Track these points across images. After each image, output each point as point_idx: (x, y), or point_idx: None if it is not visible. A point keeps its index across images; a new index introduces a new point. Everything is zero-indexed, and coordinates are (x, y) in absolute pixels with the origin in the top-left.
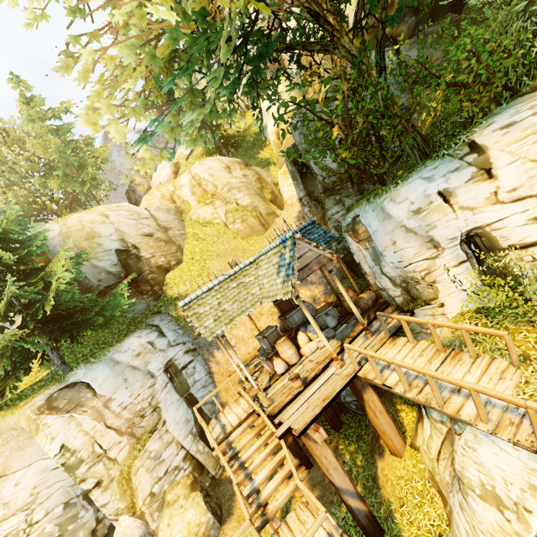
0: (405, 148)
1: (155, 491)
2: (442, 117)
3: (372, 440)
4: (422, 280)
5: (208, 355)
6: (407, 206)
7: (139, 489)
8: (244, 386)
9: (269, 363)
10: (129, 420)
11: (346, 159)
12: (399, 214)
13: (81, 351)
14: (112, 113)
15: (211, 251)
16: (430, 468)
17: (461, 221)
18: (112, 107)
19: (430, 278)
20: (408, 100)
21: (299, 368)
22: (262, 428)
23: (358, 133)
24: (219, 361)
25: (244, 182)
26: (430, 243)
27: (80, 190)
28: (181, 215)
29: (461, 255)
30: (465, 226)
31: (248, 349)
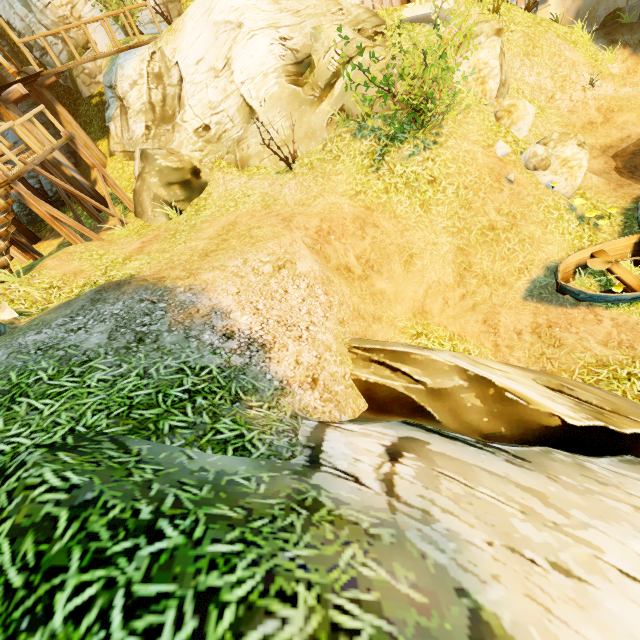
0: None
1: None
2: None
3: None
4: (72, 18)
5: None
6: None
7: None
8: None
9: None
10: None
11: None
12: None
13: None
14: None
15: None
16: (122, 148)
17: None
18: None
19: (76, 14)
20: None
21: None
22: None
23: None
24: None
25: None
26: None
27: None
28: None
29: None
30: None
31: None
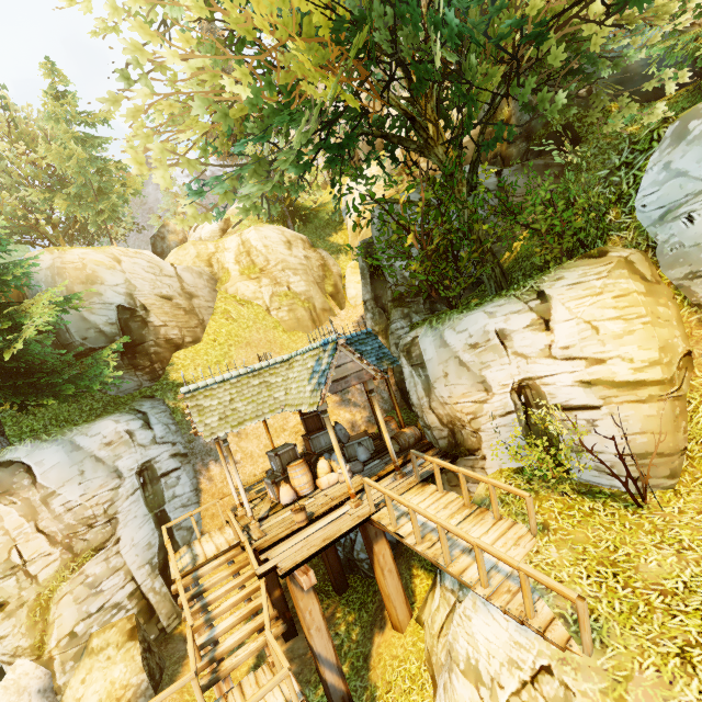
0: (483, 277)
1: (78, 631)
2: (525, 254)
3: (376, 609)
4: (468, 424)
5: (201, 466)
6: (466, 338)
7: (57, 624)
8: (236, 512)
9: (275, 489)
10: (71, 527)
11: (417, 271)
12: (457, 345)
13: (31, 425)
14: (164, 161)
15: (241, 337)
16: (429, 647)
17: (514, 367)
18: (165, 155)
19: (475, 424)
20: (488, 229)
21: (310, 502)
22: (243, 565)
23: (436, 247)
24: (213, 476)
25: (304, 265)
26: (482, 384)
27: (92, 220)
28: (216, 283)
29: (509, 404)
30: (517, 373)
31: (256, 470)
